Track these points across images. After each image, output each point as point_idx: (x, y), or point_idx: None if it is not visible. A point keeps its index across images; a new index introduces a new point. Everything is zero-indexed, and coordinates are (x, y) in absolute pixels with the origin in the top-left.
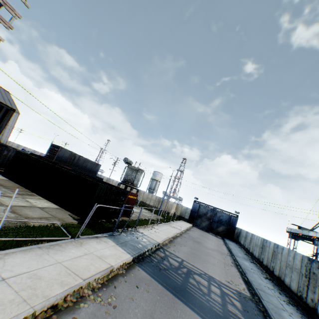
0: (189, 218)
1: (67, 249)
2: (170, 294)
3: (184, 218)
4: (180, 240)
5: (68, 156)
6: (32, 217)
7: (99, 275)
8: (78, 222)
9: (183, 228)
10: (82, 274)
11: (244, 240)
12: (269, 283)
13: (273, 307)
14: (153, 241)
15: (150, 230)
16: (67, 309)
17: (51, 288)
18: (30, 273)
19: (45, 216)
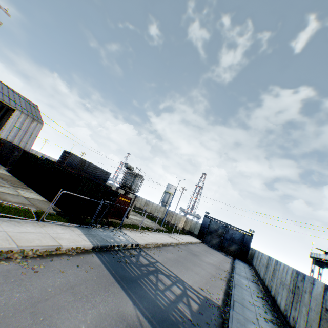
0: (198, 233)
1: (23, 226)
2: (112, 279)
3: (193, 233)
4: (171, 248)
5: (78, 162)
6: (10, 201)
7: (40, 248)
8: (56, 213)
9: (184, 241)
10: (21, 243)
11: (256, 261)
12: (259, 301)
13: (241, 318)
14: (132, 241)
15: (138, 234)
16: None
17: None
18: None
19: (25, 202)
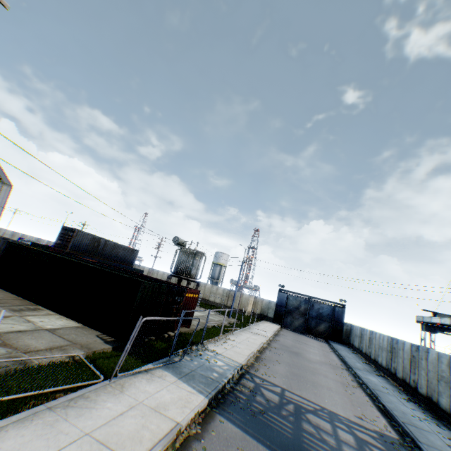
0: (274, 315)
1: (99, 404)
2: None
3: (267, 317)
4: (270, 354)
5: (89, 243)
6: (36, 348)
7: (160, 448)
8: (112, 347)
9: (269, 333)
10: None
11: (360, 342)
12: (416, 409)
13: None
14: (233, 364)
15: (225, 344)
16: None
17: None
18: None
19: (58, 343)
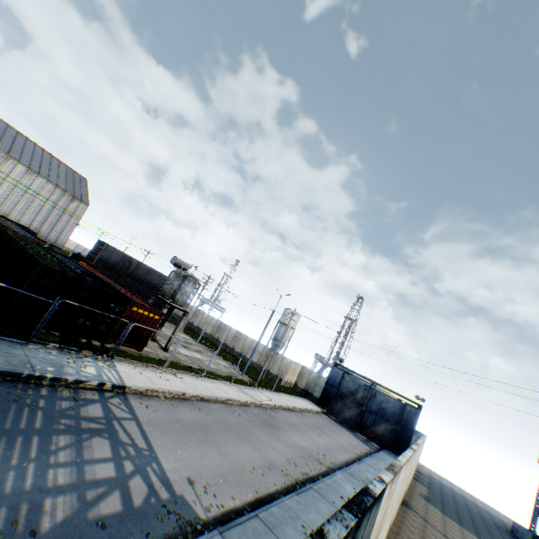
0: (320, 396)
1: None
2: None
3: (312, 395)
4: (217, 407)
5: (119, 260)
6: None
7: None
8: None
9: (273, 402)
10: None
11: None
12: None
13: None
14: (111, 379)
15: (154, 373)
16: None
17: None
18: None
19: None
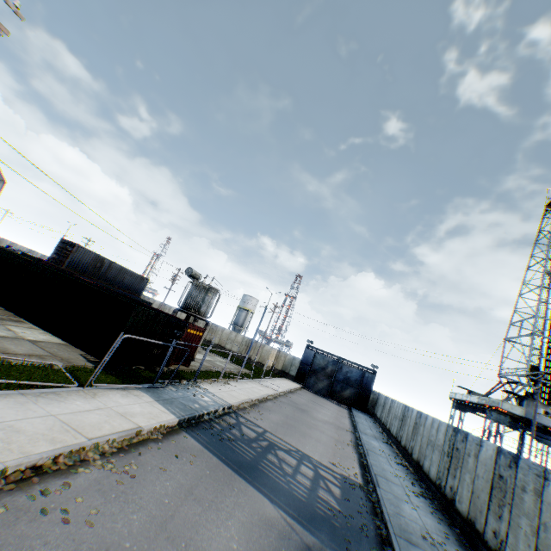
0: (296, 374)
1: (69, 400)
2: (228, 470)
3: (289, 374)
4: (271, 405)
5: (90, 262)
6: (16, 352)
7: (117, 437)
8: (94, 366)
9: (282, 389)
10: (88, 433)
11: (382, 411)
12: (401, 470)
13: (392, 497)
14: (222, 402)
15: (222, 387)
16: (57, 473)
17: (35, 445)
18: (3, 424)
19: (39, 353)
